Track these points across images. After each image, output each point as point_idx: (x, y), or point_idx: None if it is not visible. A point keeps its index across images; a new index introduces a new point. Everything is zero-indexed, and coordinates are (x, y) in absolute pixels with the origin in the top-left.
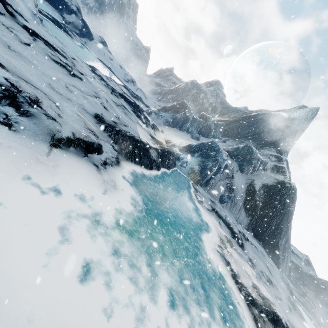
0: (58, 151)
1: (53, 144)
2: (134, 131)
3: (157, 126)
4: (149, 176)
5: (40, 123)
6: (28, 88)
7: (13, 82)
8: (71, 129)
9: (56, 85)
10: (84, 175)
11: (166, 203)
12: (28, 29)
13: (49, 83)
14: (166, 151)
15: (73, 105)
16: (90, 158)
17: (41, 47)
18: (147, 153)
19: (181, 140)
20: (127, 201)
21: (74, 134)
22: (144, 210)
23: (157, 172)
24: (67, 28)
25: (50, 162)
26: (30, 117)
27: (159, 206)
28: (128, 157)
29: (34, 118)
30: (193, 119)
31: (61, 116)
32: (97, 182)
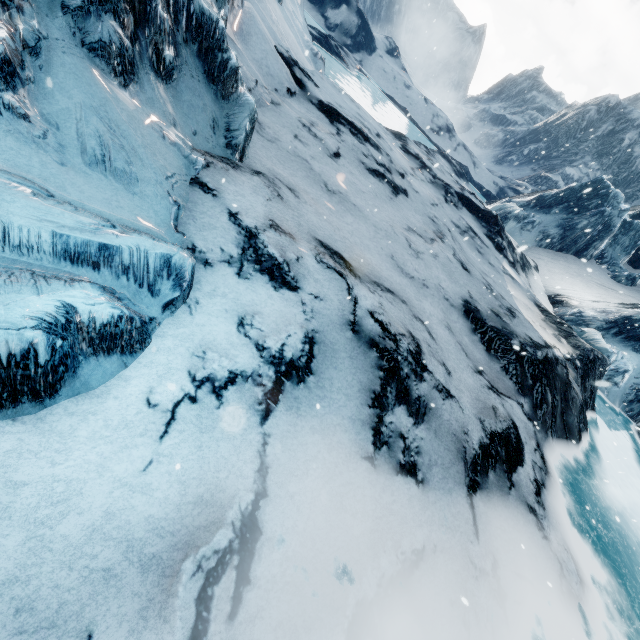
0: (479, 501)
1: (469, 485)
2: (528, 323)
3: (526, 258)
4: (582, 464)
5: (440, 424)
6: (394, 312)
7: (380, 317)
8: (473, 407)
9: (398, 253)
10: (530, 562)
11: (637, 555)
12: (326, 109)
13: (390, 253)
14: (591, 360)
15: (432, 299)
16: (518, 487)
17: (350, 147)
18: (569, 391)
19: (588, 292)
20: (605, 614)
21: (483, 423)
22: (631, 629)
23: (586, 438)
24: (336, 43)
25: (486, 558)
26: (426, 417)
27: (635, 582)
28: (546, 426)
29: (430, 415)
30: (623, 226)
31: (446, 365)
32: (553, 577)
